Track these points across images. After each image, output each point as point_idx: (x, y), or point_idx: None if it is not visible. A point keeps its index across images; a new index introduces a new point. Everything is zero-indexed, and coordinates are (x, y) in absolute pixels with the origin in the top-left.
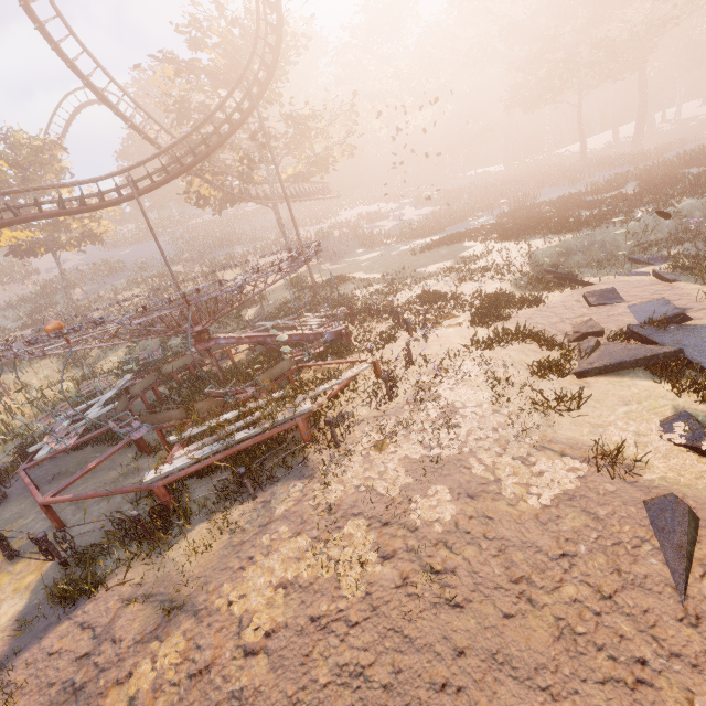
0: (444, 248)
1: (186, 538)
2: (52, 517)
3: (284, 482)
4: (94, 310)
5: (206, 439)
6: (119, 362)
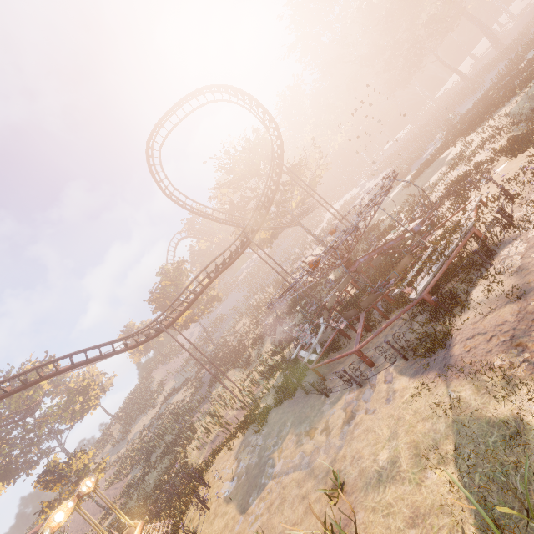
0: (427, 170)
1: (480, 286)
2: (366, 357)
3: (501, 251)
4: (229, 342)
5: (422, 273)
6: (272, 349)
